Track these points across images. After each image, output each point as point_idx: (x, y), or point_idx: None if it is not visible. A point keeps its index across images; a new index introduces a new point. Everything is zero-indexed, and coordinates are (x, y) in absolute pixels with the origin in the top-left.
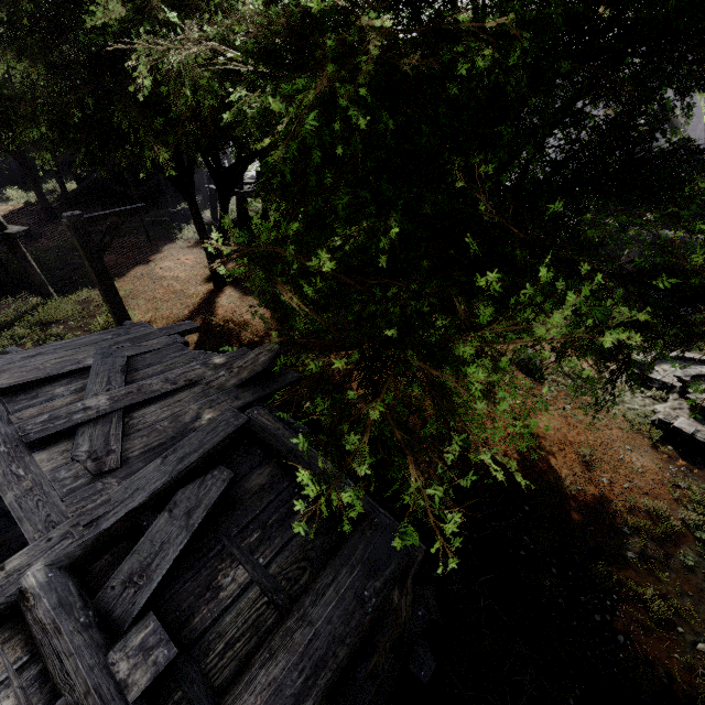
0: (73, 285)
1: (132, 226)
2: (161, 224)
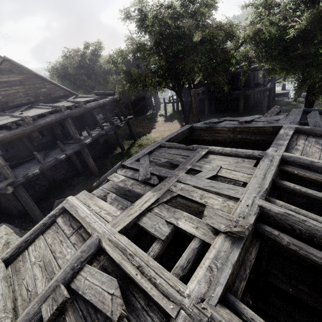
0: (137, 137)
1: (137, 121)
2: (146, 119)
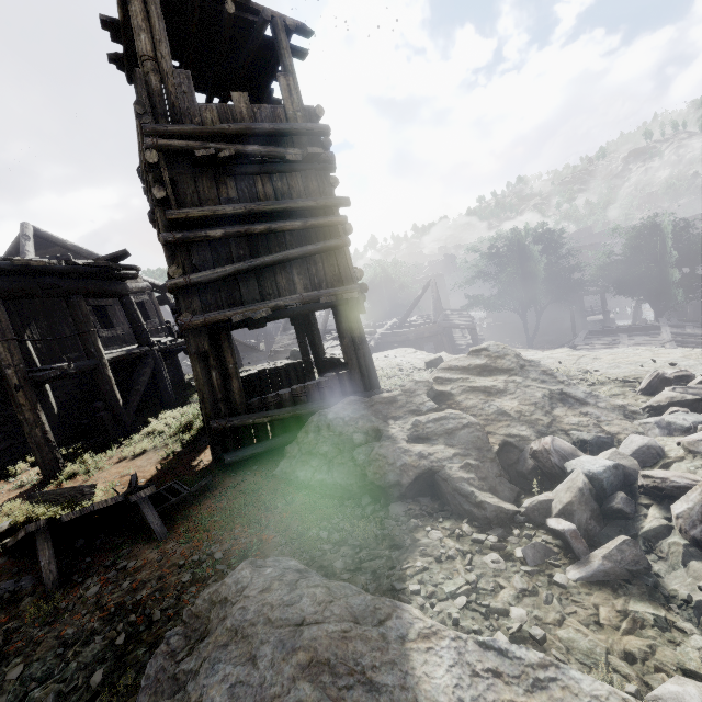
0: None
1: None
2: None
